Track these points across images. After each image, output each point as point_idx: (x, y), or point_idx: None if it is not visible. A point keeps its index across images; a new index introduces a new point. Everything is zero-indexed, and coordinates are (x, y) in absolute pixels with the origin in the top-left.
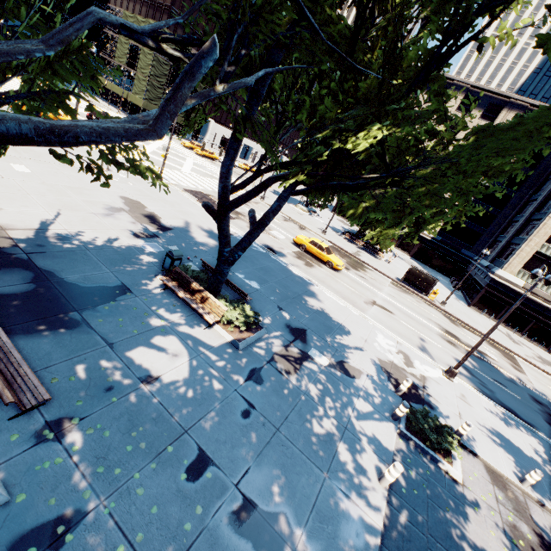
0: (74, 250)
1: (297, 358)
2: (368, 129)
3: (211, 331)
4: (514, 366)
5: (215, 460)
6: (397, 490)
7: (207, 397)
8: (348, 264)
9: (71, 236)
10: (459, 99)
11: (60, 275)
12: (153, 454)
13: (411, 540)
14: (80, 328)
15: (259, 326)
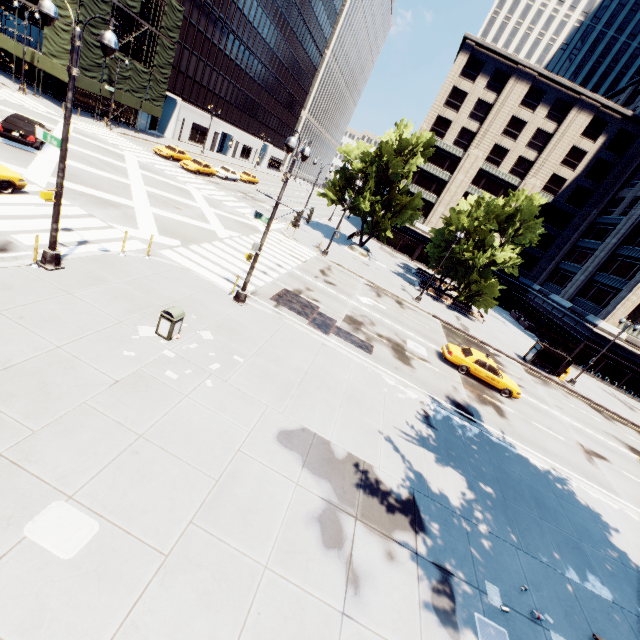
0: None
1: None
2: None
3: None
4: None
5: None
6: None
7: None
8: None
9: None
10: (524, 91)
11: None
12: None
13: None
14: None
15: None
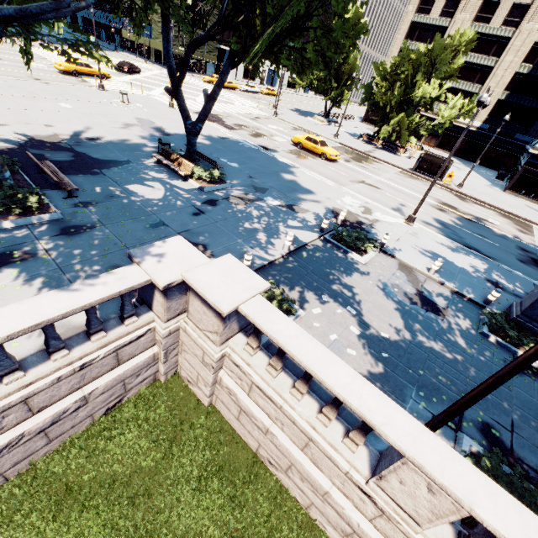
0: (99, 144)
1: (251, 200)
2: None
3: (186, 183)
4: (521, 230)
5: (169, 225)
6: (298, 256)
7: (172, 206)
8: (351, 159)
9: (98, 138)
10: None
11: (89, 155)
12: (133, 218)
13: (293, 270)
14: (99, 175)
15: (225, 183)
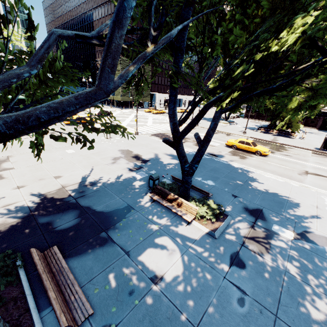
0: (99, 189)
1: (264, 236)
2: (289, 25)
3: (191, 226)
4: None
5: None
6: None
7: (204, 288)
8: (271, 149)
9: (96, 181)
10: None
11: (93, 208)
12: None
13: None
14: (107, 243)
15: (224, 215)
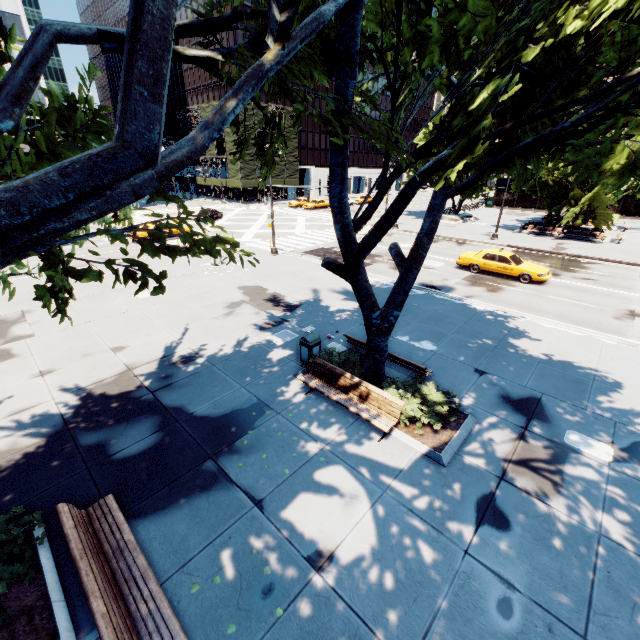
0: (199, 370)
1: (549, 457)
2: None
3: (389, 441)
4: None
5: None
6: None
7: (423, 578)
8: (552, 268)
9: (195, 354)
10: None
11: (188, 410)
12: None
13: None
14: (217, 484)
15: (460, 413)
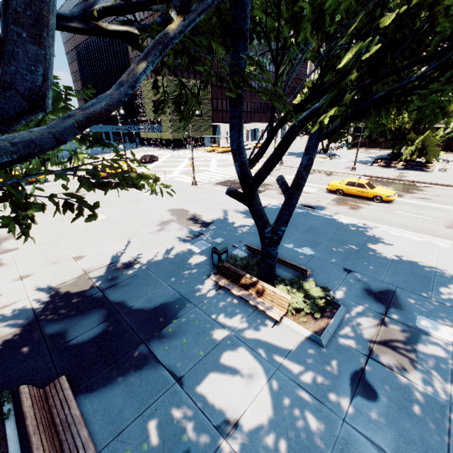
0: (137, 273)
1: (405, 338)
2: None
3: (280, 327)
4: None
5: None
6: None
7: (309, 443)
8: (397, 191)
9: (135, 260)
10: None
11: (128, 305)
12: None
13: None
14: (148, 364)
15: (334, 304)
